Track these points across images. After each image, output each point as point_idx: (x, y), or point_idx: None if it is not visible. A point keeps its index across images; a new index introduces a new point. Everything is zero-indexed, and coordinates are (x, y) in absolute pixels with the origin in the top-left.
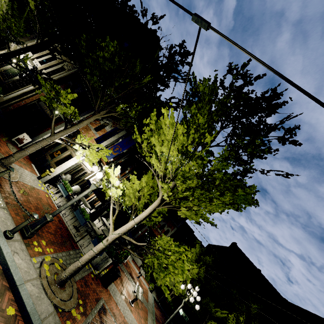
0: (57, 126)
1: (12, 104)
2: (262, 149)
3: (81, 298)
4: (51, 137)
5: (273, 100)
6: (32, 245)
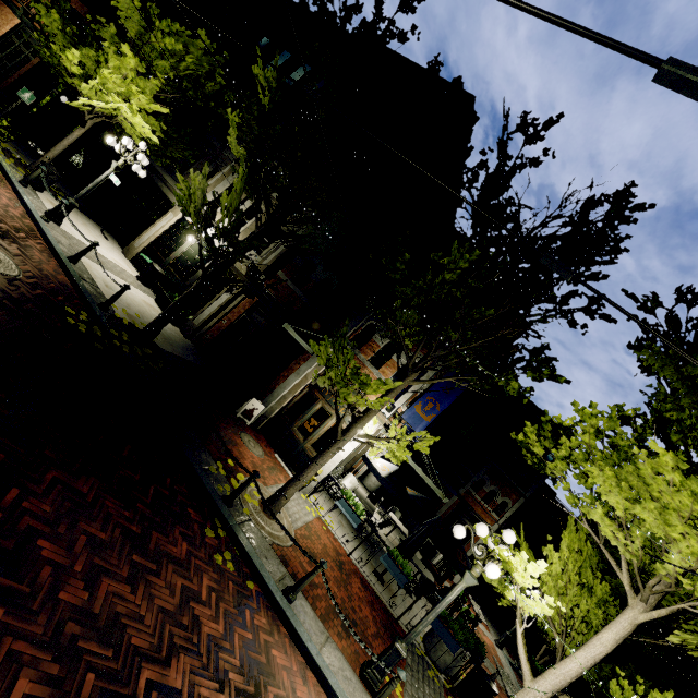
0: (301, 367)
1: (208, 329)
2: None
3: None
4: (338, 444)
5: None
6: None
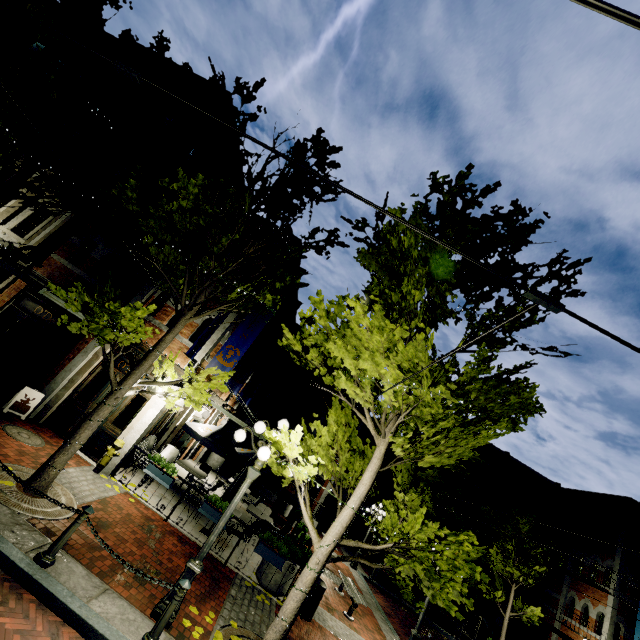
0: (88, 345)
1: None
2: (529, 317)
3: None
4: (115, 395)
5: (518, 221)
6: (184, 631)
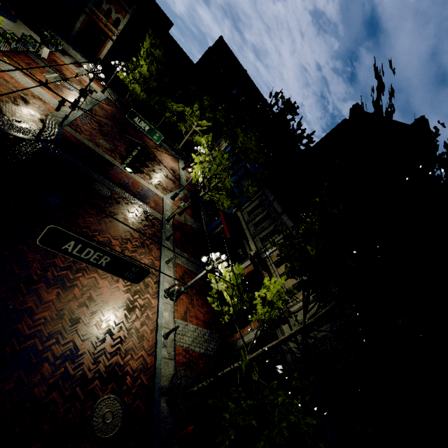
0: None
1: None
2: None
3: None
4: None
5: None
6: None
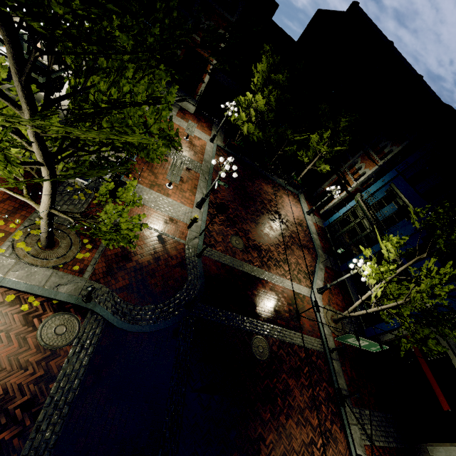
0: None
1: None
2: None
3: (86, 236)
4: None
5: None
6: None
